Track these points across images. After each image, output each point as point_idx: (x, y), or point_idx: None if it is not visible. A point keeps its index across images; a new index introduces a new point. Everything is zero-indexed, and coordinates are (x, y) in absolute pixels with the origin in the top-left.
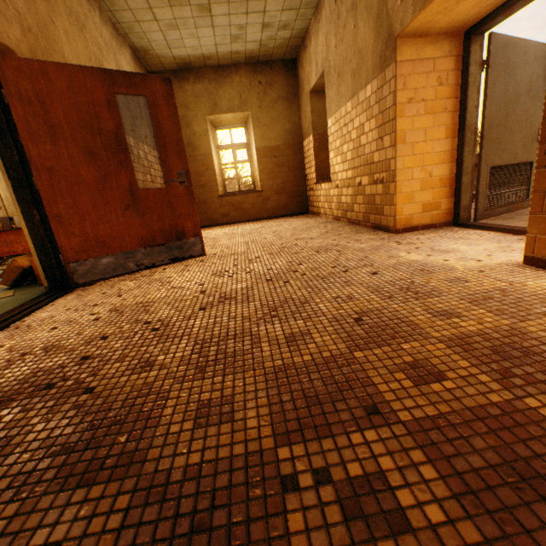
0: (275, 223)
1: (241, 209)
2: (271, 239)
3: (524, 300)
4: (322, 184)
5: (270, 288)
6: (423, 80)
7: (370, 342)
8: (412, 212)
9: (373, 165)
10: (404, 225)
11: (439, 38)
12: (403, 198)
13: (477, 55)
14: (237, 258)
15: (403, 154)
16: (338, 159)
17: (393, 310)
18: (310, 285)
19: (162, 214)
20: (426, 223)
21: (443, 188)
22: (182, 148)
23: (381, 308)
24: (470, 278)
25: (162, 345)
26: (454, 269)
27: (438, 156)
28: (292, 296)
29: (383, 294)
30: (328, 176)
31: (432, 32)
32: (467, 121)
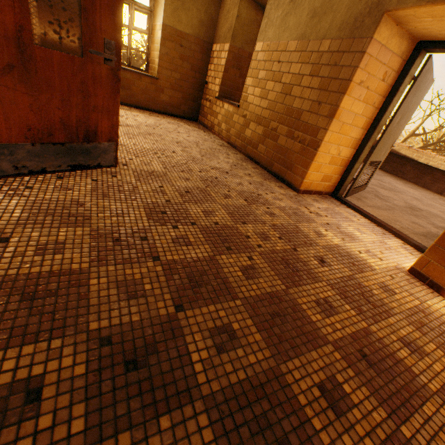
0: (170, 124)
1: (129, 90)
2: (183, 156)
3: (442, 329)
4: (225, 103)
5: (239, 268)
6: (377, 69)
7: (399, 403)
8: (315, 179)
9: (298, 121)
10: (306, 188)
11: (405, 35)
12: (315, 166)
13: (415, 69)
14: (162, 186)
15: (333, 130)
16: (256, 90)
17: (377, 337)
18: (279, 270)
19: (69, 99)
20: (318, 189)
21: (340, 167)
22: (119, 4)
23: (366, 331)
24: (392, 287)
25: (169, 421)
26: (373, 268)
27: (350, 140)
28: (273, 291)
29: (351, 303)
30: (230, 95)
31: (407, 27)
32: (381, 122)
